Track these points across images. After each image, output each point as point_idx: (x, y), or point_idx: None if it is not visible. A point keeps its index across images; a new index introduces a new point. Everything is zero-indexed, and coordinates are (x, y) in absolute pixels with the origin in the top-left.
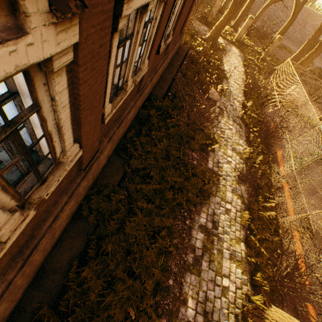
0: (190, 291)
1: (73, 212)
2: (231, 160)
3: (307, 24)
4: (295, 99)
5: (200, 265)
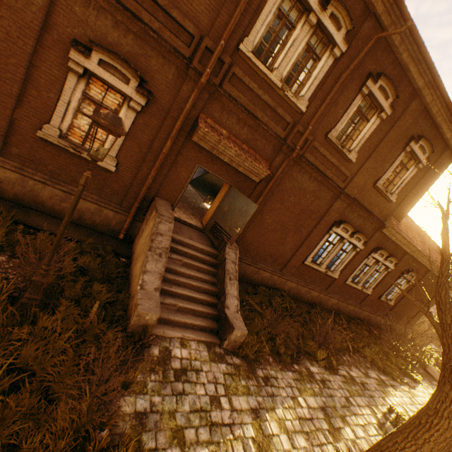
0: (356, 372)
1: (312, 299)
2: None
3: None
4: None
5: (368, 377)
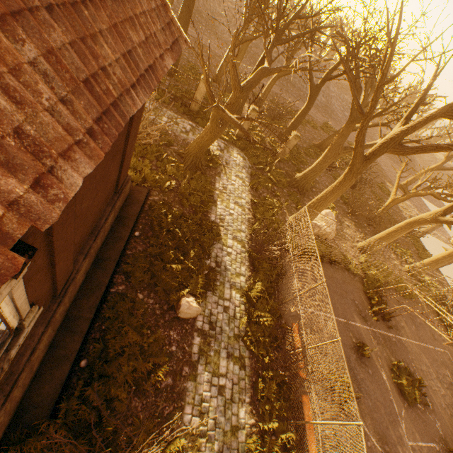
0: None
1: None
2: None
3: (331, 84)
4: (326, 233)
5: None
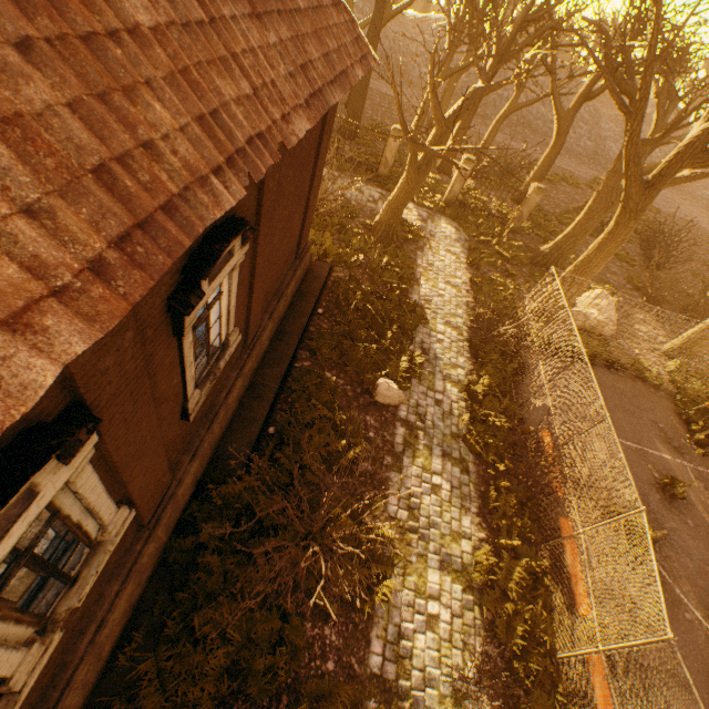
0: None
1: None
2: (437, 610)
3: (602, 119)
4: (597, 324)
5: None
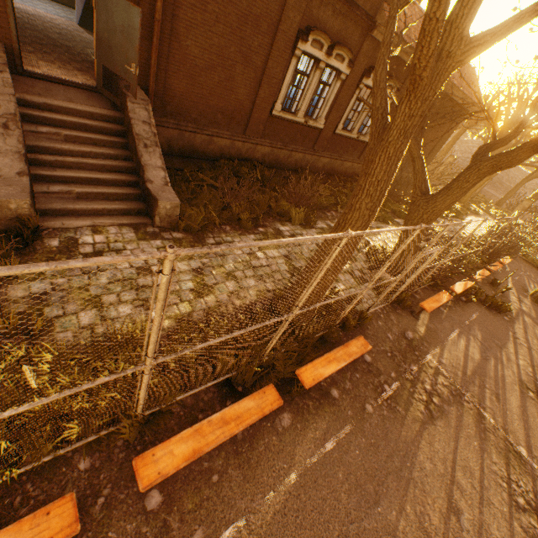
0: None
1: (297, 164)
2: None
3: None
4: None
5: None
